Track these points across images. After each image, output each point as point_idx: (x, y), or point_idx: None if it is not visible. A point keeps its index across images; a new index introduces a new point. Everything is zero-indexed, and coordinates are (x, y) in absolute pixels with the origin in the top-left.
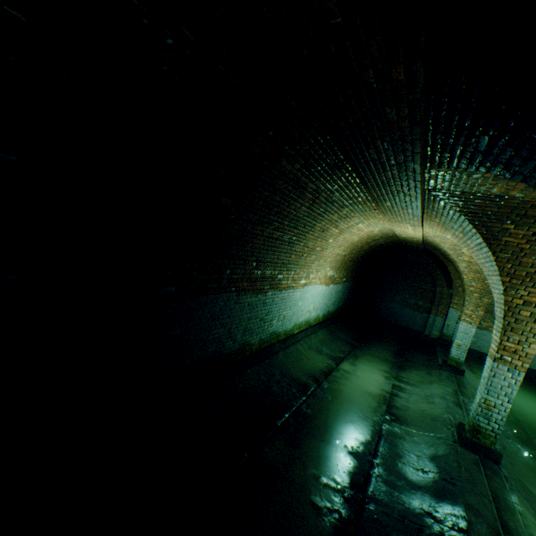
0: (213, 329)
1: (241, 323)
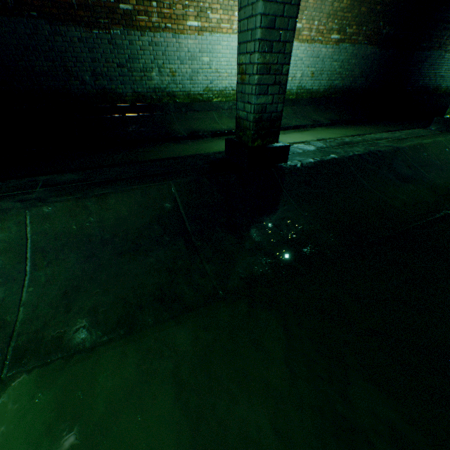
0: (429, 71)
1: (440, 72)
